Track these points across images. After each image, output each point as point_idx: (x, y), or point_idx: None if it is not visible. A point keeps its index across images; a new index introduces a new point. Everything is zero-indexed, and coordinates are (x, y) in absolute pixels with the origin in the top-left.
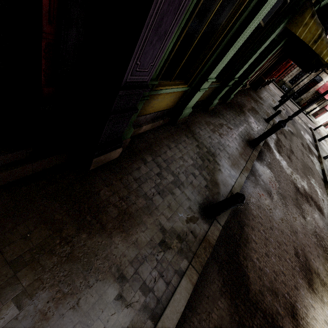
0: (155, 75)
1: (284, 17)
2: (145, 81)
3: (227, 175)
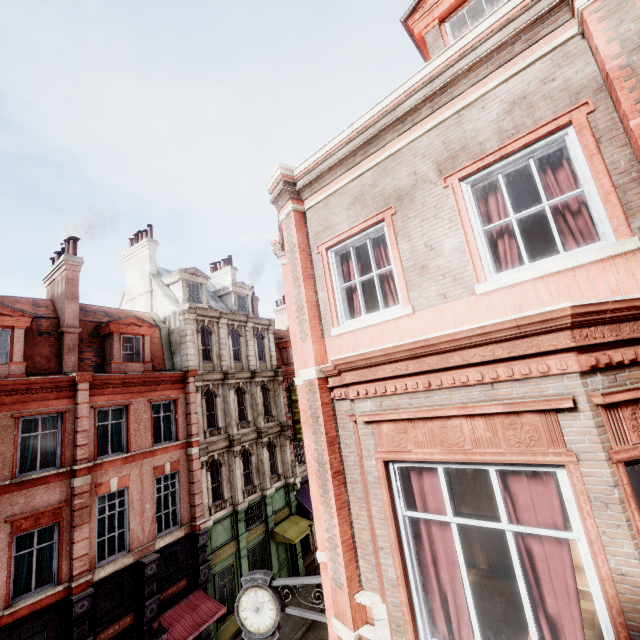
0: (213, 627)
1: (269, 541)
2: (209, 632)
3: (285, 639)
